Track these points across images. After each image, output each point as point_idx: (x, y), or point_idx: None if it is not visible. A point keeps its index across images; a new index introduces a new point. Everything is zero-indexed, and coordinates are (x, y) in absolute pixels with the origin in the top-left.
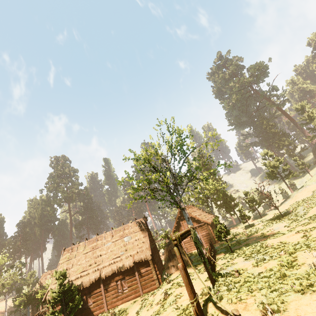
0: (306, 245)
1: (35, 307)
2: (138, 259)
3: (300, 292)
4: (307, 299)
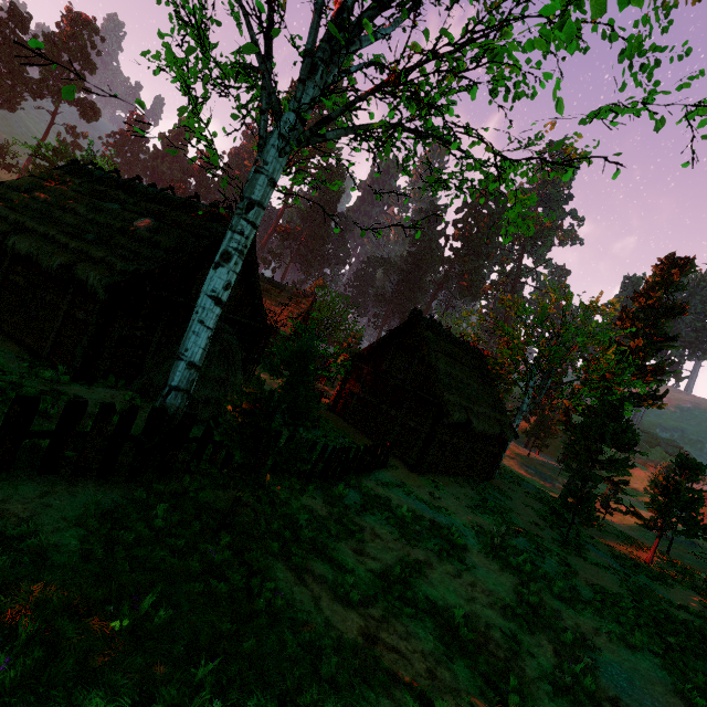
0: None
1: None
2: (80, 275)
3: None
4: None
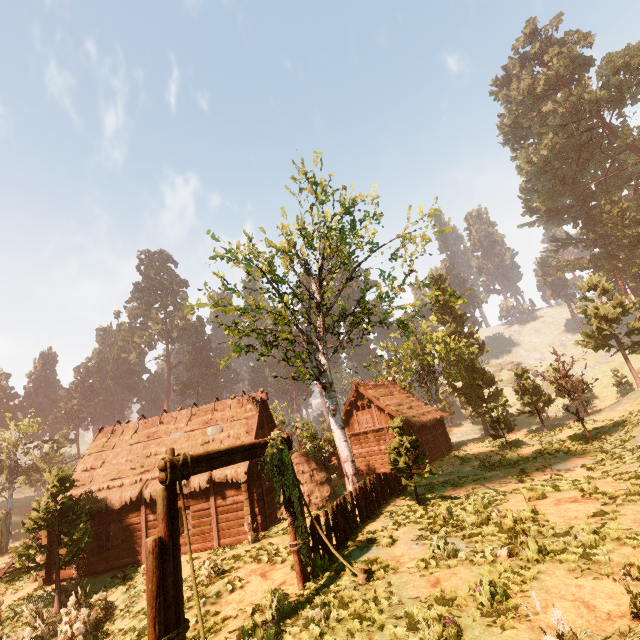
0: (583, 549)
1: None
2: (219, 477)
3: None
4: None
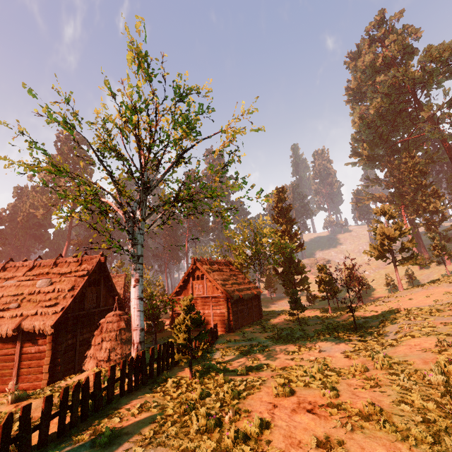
0: None
1: None
2: (27, 327)
3: None
4: None
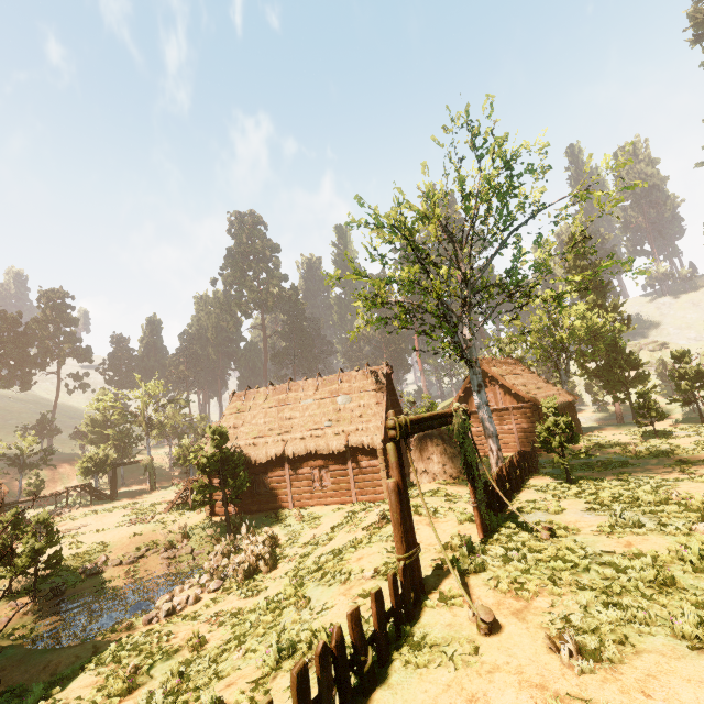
0: None
1: None
2: (356, 443)
3: (691, 641)
4: (699, 667)
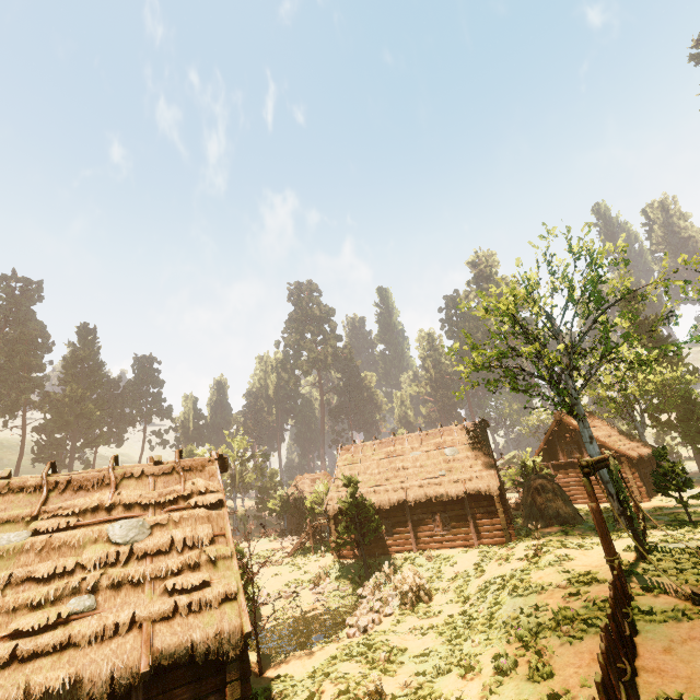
0: None
1: (289, 519)
2: (473, 490)
3: None
4: None
